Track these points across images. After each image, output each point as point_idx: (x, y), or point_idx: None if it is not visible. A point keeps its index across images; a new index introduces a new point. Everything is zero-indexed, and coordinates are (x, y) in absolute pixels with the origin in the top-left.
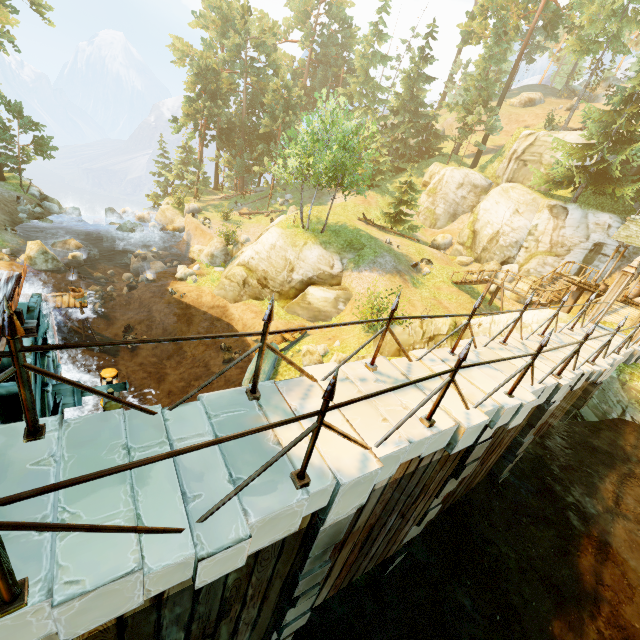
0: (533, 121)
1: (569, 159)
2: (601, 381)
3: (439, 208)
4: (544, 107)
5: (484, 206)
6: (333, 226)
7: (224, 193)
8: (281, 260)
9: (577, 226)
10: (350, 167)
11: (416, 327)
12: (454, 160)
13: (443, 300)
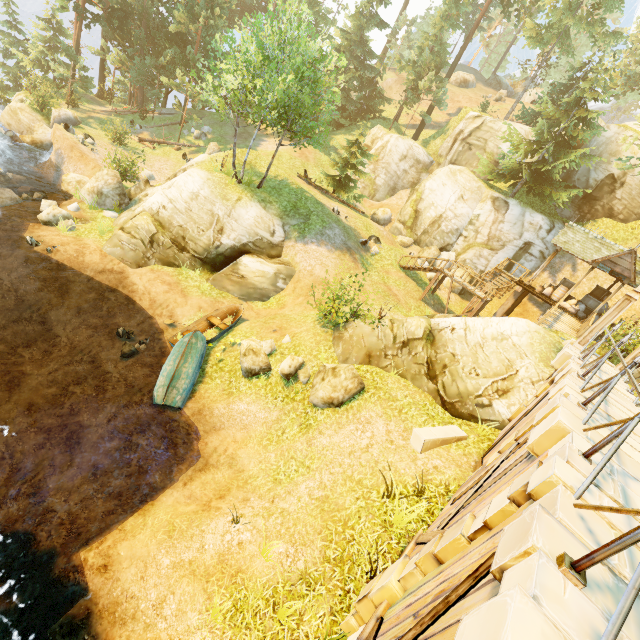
0: (467, 104)
1: (513, 152)
2: None
3: (380, 178)
4: (476, 92)
5: (431, 186)
6: (272, 180)
7: (114, 105)
8: (206, 215)
9: (515, 223)
10: (305, 107)
11: (387, 328)
12: (395, 127)
13: (392, 286)
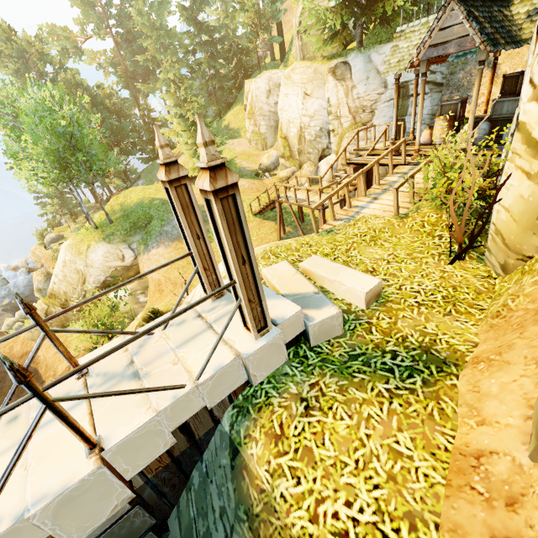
0: None
1: None
2: (122, 510)
3: (262, 126)
4: None
5: (278, 106)
6: (131, 207)
7: None
8: (74, 274)
9: (366, 77)
10: (80, 146)
11: None
12: (271, 67)
13: None
